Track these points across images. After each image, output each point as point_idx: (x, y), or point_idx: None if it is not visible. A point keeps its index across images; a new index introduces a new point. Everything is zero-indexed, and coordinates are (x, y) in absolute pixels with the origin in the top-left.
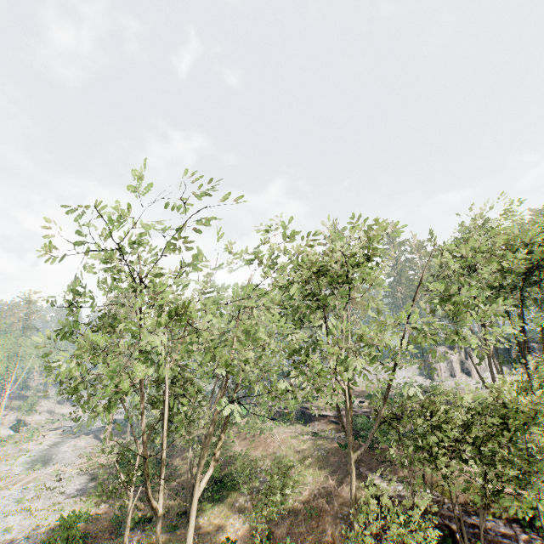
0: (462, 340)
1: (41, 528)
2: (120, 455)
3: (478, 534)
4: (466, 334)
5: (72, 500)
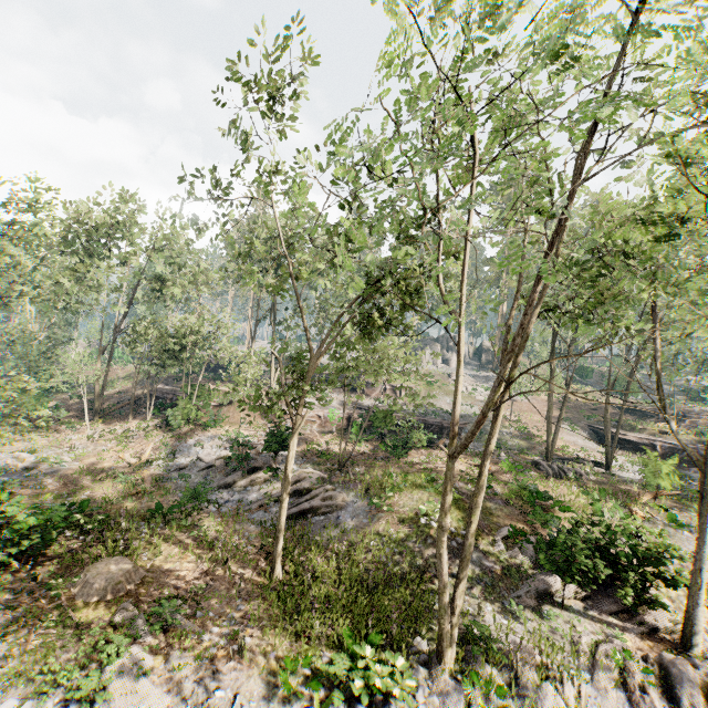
0: (166, 287)
1: None
2: None
3: (178, 399)
4: (168, 284)
5: None
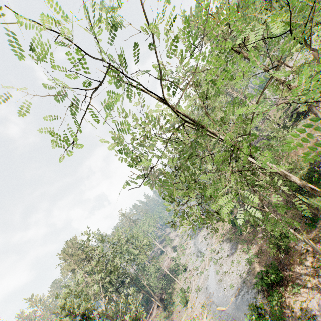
0: None
1: (243, 275)
2: (254, 222)
3: None
4: None
5: (236, 255)
